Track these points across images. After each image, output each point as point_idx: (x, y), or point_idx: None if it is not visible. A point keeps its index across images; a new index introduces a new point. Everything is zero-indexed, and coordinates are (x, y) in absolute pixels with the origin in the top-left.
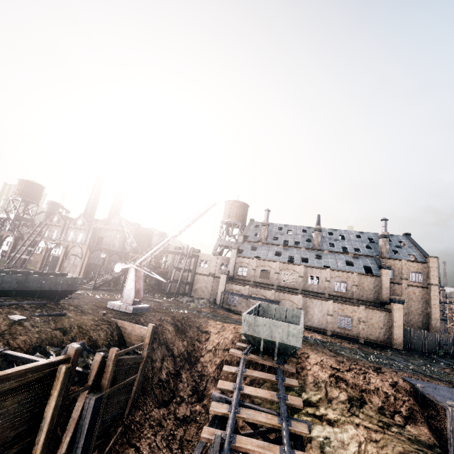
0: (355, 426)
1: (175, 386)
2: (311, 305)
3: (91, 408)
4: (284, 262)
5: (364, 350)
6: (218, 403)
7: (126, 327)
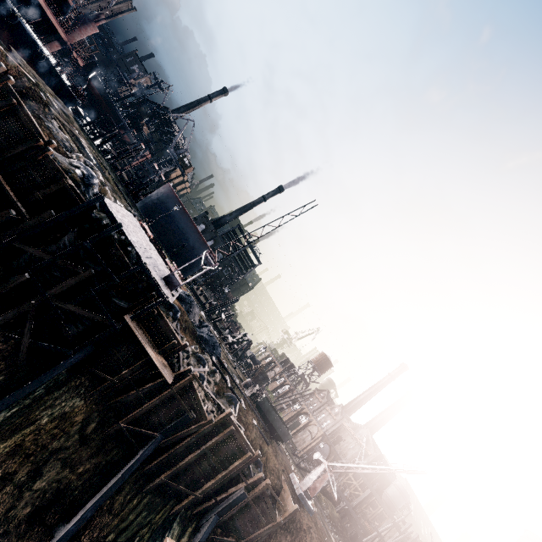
0: None
1: None
2: None
3: (239, 494)
4: None
5: None
6: None
7: (285, 491)
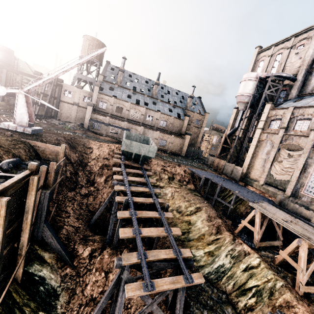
0: (171, 187)
1: (76, 179)
2: (147, 133)
3: (48, 197)
4: (134, 103)
5: (171, 156)
6: (118, 186)
7: (39, 146)
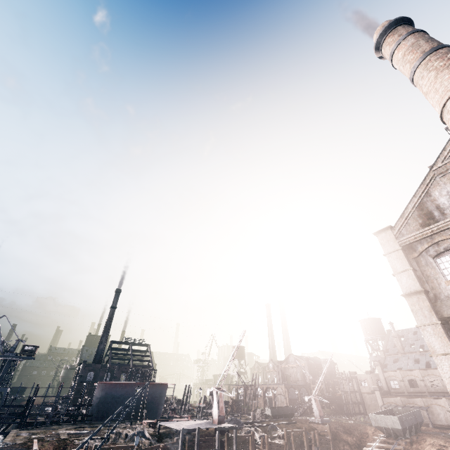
0: None
1: None
2: None
3: None
4: (422, 368)
5: None
6: None
7: (319, 426)
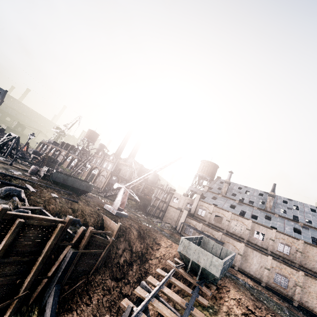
0: None
1: (127, 271)
2: (251, 254)
3: (69, 256)
4: (236, 213)
5: (292, 311)
6: (141, 288)
7: (107, 220)
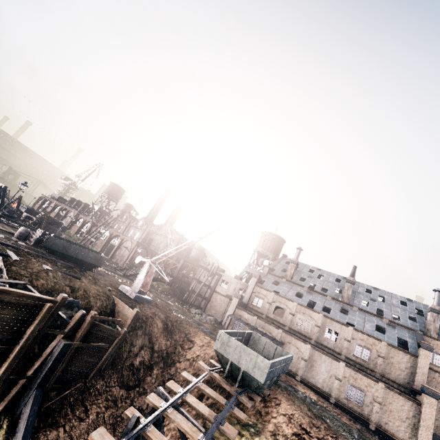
0: None
1: (143, 376)
2: (318, 360)
3: (59, 350)
4: (303, 304)
5: (365, 434)
6: (156, 395)
7: (119, 305)
